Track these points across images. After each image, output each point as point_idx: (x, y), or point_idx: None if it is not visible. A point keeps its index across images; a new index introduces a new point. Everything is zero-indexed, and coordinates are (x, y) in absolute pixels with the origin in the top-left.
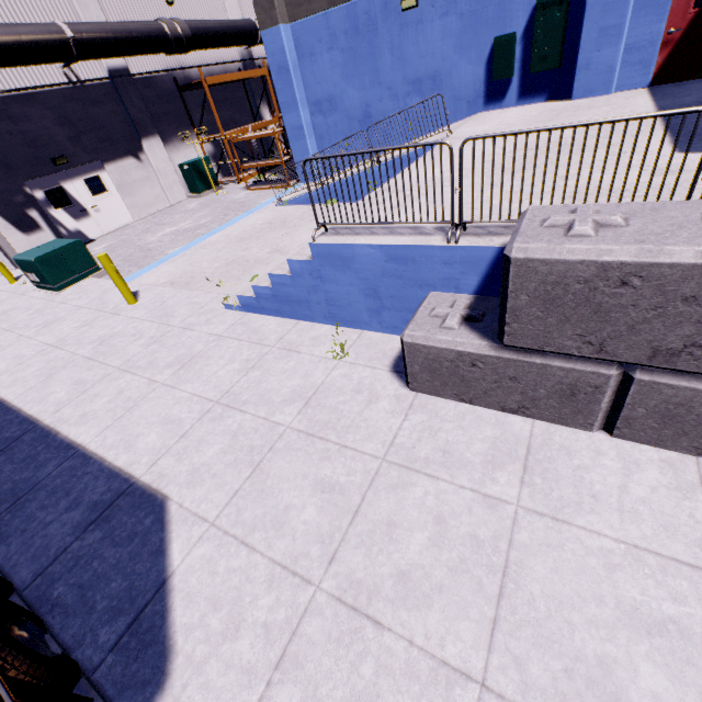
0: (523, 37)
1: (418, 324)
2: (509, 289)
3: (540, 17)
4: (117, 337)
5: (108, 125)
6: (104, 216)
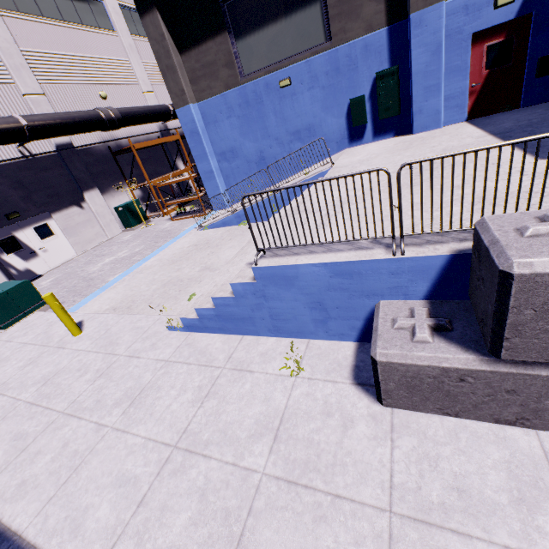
0: (370, 98)
1: (386, 339)
2: (510, 304)
3: (380, 84)
4: (62, 374)
5: (55, 184)
6: (51, 254)
